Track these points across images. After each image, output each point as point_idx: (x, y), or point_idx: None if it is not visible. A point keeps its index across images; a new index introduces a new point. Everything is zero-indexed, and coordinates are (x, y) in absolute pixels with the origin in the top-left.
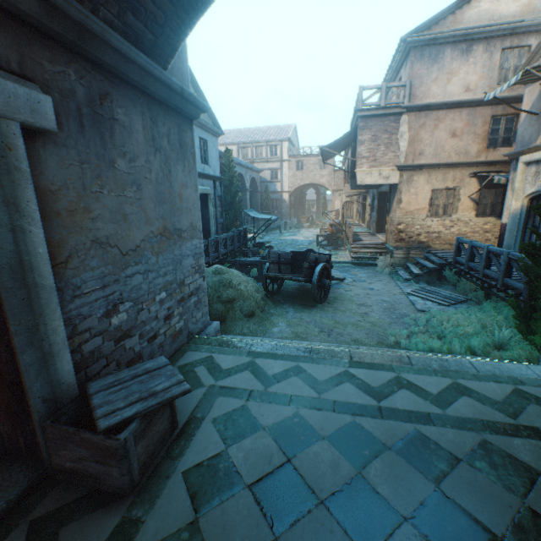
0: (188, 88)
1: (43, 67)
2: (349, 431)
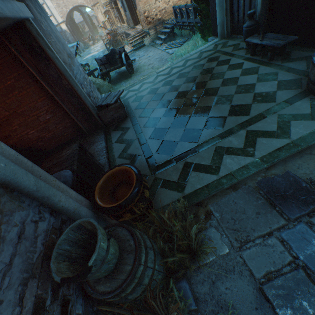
0: None
1: None
2: (165, 83)
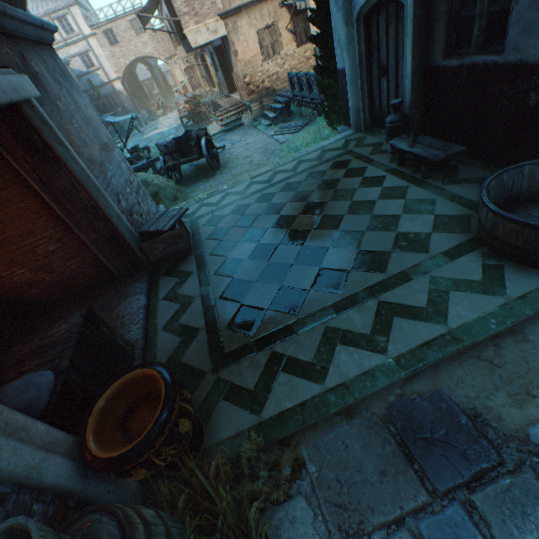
0: (30, 13)
1: (3, 55)
2: (261, 197)
